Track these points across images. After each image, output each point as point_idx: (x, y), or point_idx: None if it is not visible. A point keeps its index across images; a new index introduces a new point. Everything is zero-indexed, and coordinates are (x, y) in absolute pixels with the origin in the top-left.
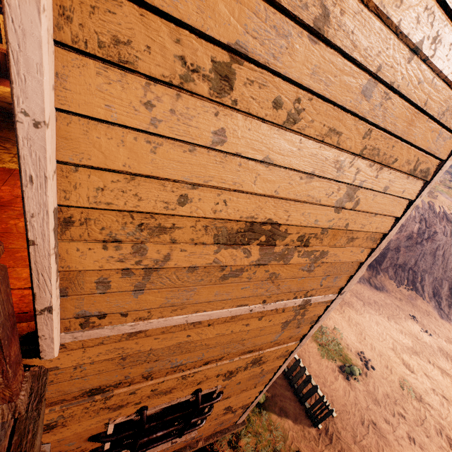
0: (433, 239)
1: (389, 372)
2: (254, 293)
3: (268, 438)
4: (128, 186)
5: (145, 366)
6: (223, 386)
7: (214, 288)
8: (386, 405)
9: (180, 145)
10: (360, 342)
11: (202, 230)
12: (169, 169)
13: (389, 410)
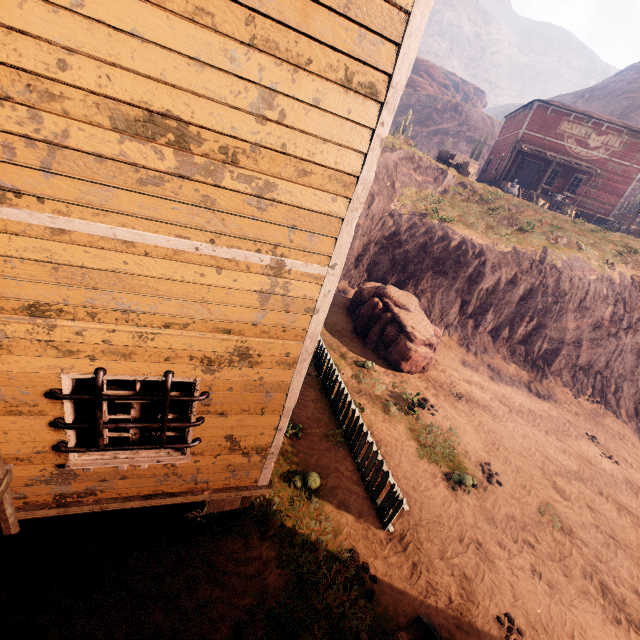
0: (636, 330)
1: (526, 493)
2: (192, 221)
3: (312, 527)
4: (8, 40)
5: (85, 294)
6: (208, 385)
7: (136, 197)
8: (507, 528)
9: (44, 5)
10: (488, 452)
11: (94, 108)
12: (39, 28)
13: (510, 535)
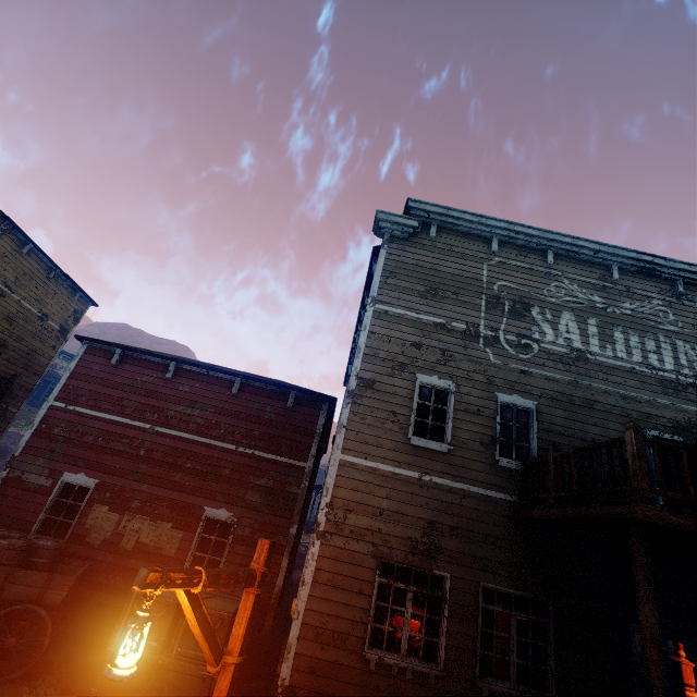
0: None
1: None
2: None
3: None
4: None
5: None
6: None
7: None
8: None
9: None
10: None
11: None
12: None
13: None
